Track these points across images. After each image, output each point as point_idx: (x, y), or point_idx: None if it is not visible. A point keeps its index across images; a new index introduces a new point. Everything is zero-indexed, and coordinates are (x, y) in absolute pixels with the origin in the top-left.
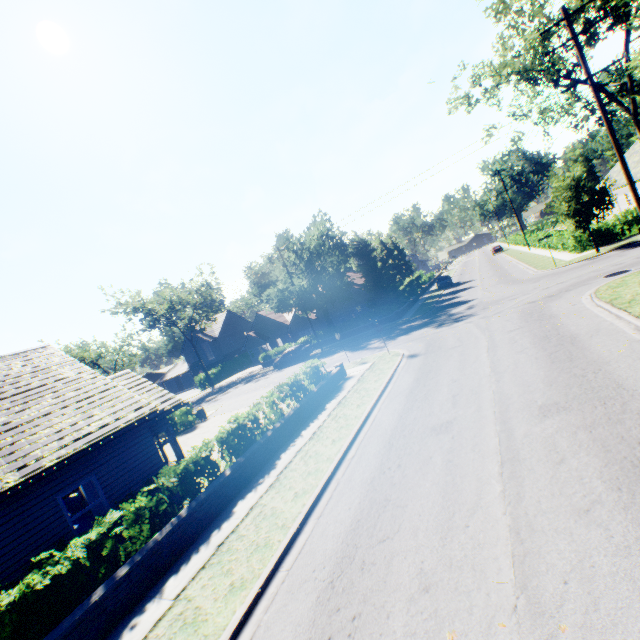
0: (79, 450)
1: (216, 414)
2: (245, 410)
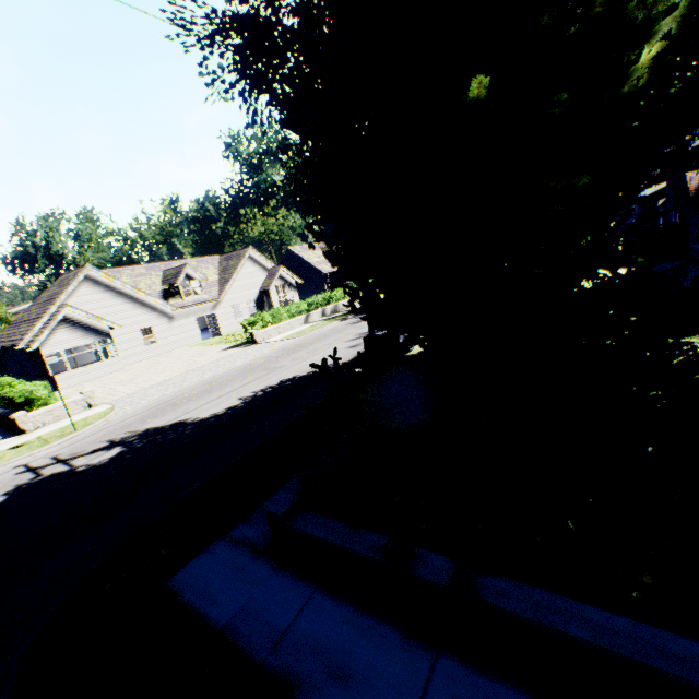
0: (9, 346)
1: (250, 347)
2: (185, 369)
